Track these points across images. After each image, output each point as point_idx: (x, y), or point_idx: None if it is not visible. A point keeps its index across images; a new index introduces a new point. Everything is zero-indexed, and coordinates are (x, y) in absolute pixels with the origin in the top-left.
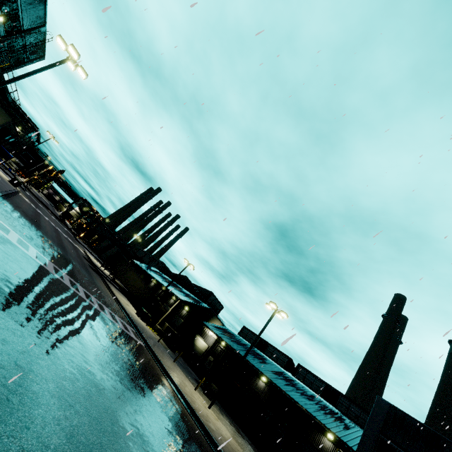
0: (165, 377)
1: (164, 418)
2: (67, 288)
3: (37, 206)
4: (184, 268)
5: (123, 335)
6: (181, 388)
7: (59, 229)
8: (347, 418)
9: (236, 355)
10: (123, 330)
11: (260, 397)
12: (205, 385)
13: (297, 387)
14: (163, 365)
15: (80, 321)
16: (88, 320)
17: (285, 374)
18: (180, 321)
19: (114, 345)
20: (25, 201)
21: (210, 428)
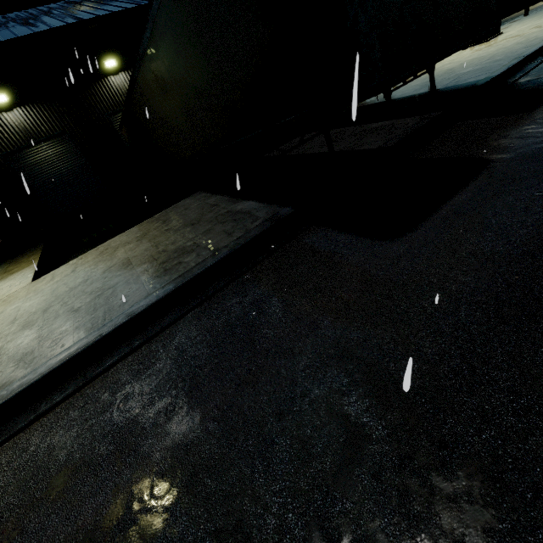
0: None
1: None
2: None
3: None
4: None
5: None
6: None
7: None
8: None
9: None
10: None
11: None
12: None
13: None
14: None
15: None
16: None
17: None
18: None
19: None
20: None
21: None
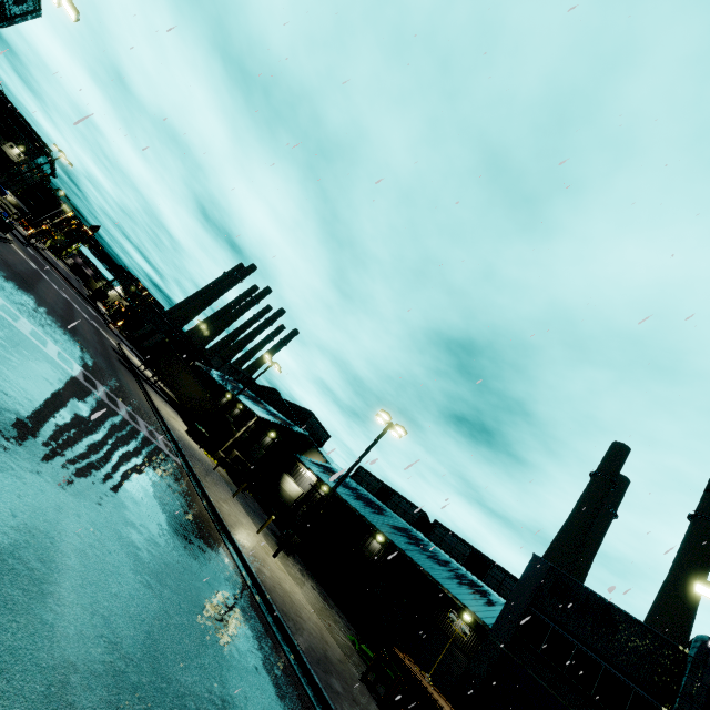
0: (203, 503)
1: (168, 531)
2: (46, 356)
3: (44, 270)
4: (265, 369)
5: (140, 438)
6: (226, 520)
7: (78, 306)
8: (497, 595)
9: (343, 505)
10: (144, 434)
11: (371, 563)
12: (283, 535)
13: (426, 548)
14: (204, 489)
15: (49, 391)
16: (70, 398)
17: (411, 532)
18: (261, 453)
19: (109, 438)
20: (17, 254)
21: (258, 570)
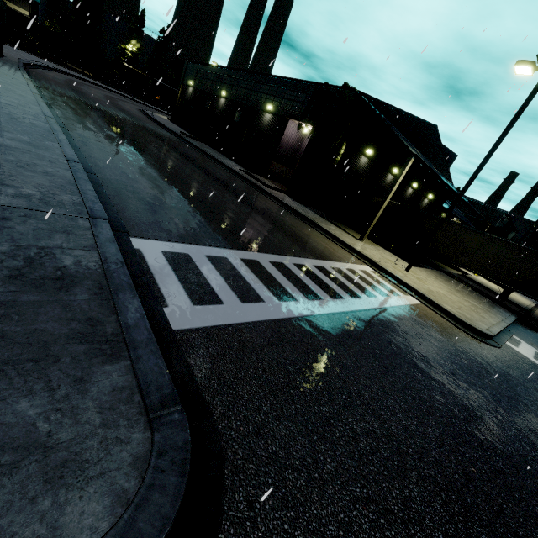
0: None
1: None
2: None
3: None
4: None
5: None
6: None
7: None
8: None
9: None
10: None
11: None
12: None
13: None
14: None
15: None
16: None
17: None
18: None
19: None
20: None
21: None
